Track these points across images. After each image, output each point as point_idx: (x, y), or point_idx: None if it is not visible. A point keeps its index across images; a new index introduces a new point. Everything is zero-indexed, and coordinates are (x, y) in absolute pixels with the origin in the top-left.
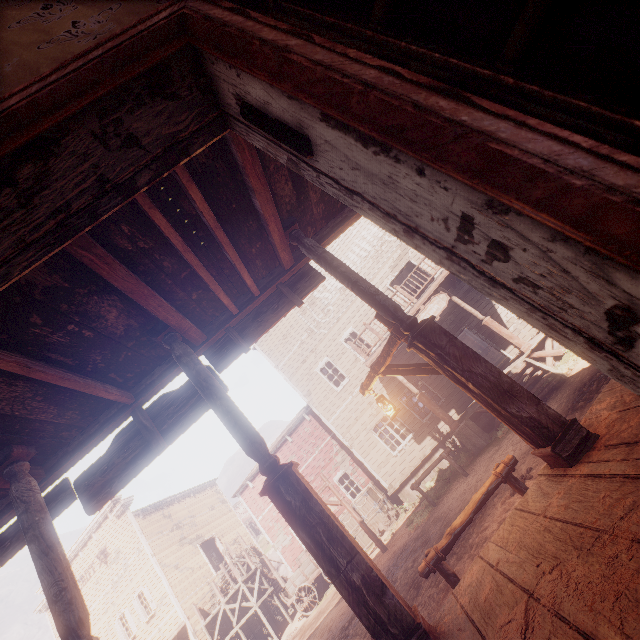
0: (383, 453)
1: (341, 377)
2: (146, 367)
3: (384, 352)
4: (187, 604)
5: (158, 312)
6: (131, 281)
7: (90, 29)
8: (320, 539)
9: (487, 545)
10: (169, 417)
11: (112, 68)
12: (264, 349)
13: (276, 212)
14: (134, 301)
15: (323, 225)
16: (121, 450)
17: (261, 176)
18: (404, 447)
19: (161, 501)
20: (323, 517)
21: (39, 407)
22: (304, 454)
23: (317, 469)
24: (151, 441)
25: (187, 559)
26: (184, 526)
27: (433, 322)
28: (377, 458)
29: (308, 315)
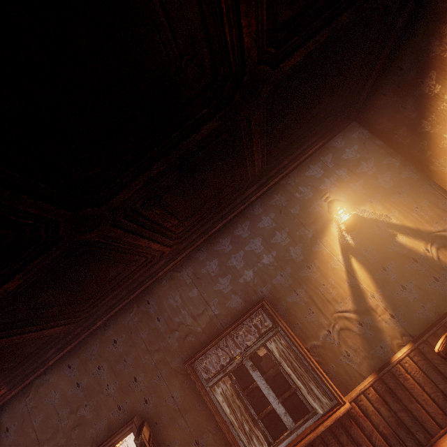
0: None
1: None
2: None
3: None
4: None
5: None
6: None
7: (112, 392)
8: None
9: None
10: None
11: (120, 442)
12: None
13: None
14: None
15: None
16: None
17: None
18: None
19: None
20: None
21: None
22: None
23: None
24: None
25: None
26: None
27: None
28: None
29: None
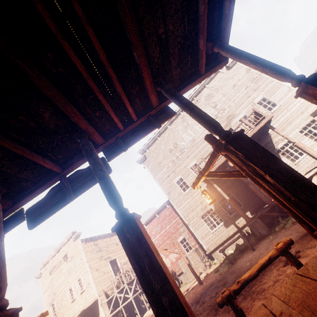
0: (205, 230)
1: (187, 187)
2: (70, 153)
3: (208, 162)
4: (99, 289)
5: (72, 117)
6: (53, 91)
7: None
8: (144, 267)
9: (270, 297)
10: (78, 182)
11: None
12: (149, 168)
13: (147, 64)
14: (59, 109)
15: (178, 84)
16: (51, 197)
17: (137, 34)
18: (218, 229)
19: (94, 237)
20: (148, 252)
21: (6, 164)
22: (164, 225)
23: (170, 233)
24: (66, 194)
25: (102, 267)
26: (103, 251)
27: (242, 133)
28: (202, 232)
29: (173, 153)
